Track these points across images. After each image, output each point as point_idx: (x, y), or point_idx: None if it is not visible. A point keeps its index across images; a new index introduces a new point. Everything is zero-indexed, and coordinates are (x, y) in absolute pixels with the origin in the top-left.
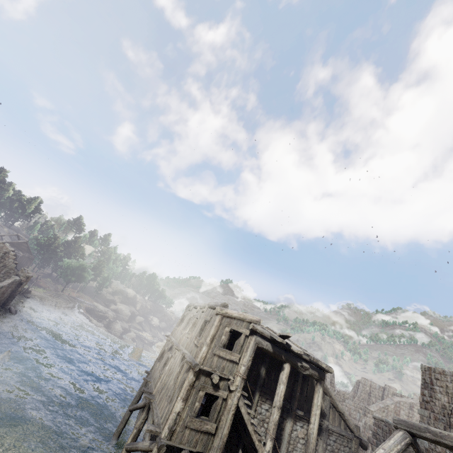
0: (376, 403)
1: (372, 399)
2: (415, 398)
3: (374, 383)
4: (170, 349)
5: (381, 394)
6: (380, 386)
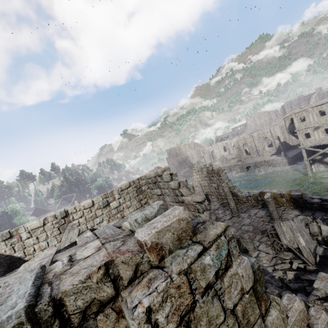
0: (296, 107)
1: (293, 107)
2: (317, 90)
3: (291, 101)
4: (316, 129)
5: (297, 102)
6: (295, 99)
